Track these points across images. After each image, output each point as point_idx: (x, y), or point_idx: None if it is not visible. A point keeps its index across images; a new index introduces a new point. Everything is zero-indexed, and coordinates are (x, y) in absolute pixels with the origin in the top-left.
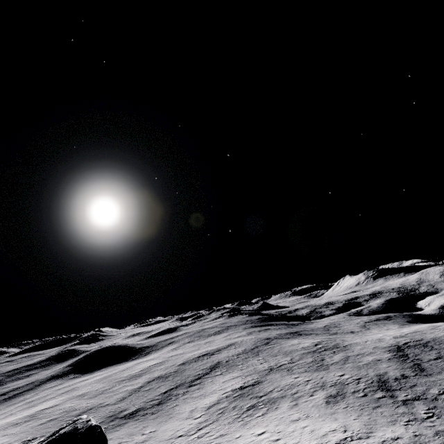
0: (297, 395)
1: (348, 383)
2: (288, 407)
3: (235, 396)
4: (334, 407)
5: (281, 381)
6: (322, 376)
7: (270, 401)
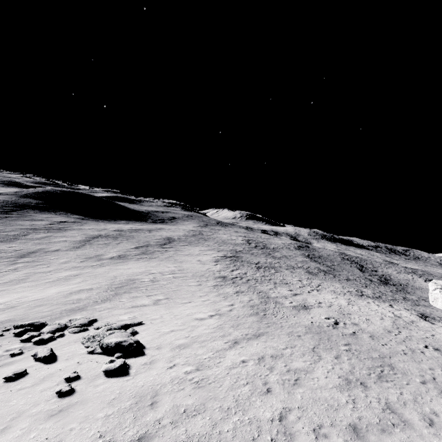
0: None
1: None
2: None
3: None
4: None
5: None
6: None
7: None
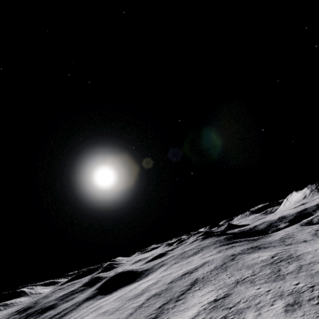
0: (260, 305)
1: (303, 291)
2: (253, 317)
3: (210, 308)
4: (292, 315)
5: (246, 292)
6: (280, 286)
7: (238, 311)
